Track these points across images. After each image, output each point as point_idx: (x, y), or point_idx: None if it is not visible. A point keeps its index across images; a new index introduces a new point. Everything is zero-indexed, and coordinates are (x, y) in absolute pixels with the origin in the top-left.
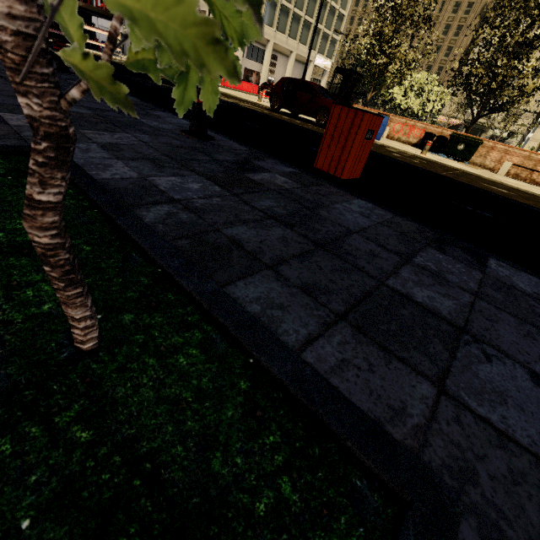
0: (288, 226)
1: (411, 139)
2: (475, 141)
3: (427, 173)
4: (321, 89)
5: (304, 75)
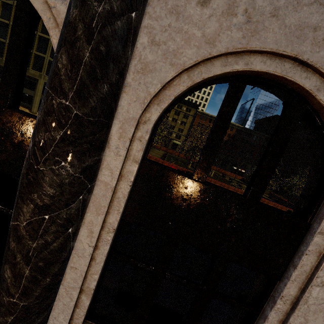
0: None
1: None
2: None
3: None
4: None
5: None
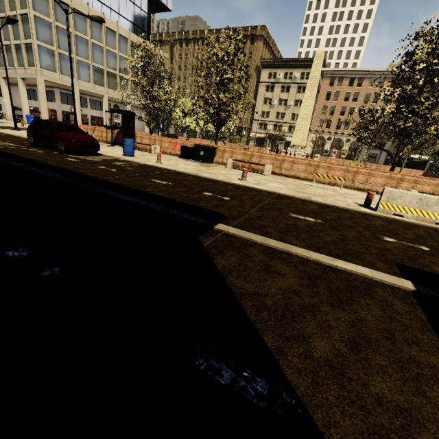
0: None
1: (177, 152)
2: (208, 148)
3: (63, 180)
4: (65, 125)
5: (75, 116)
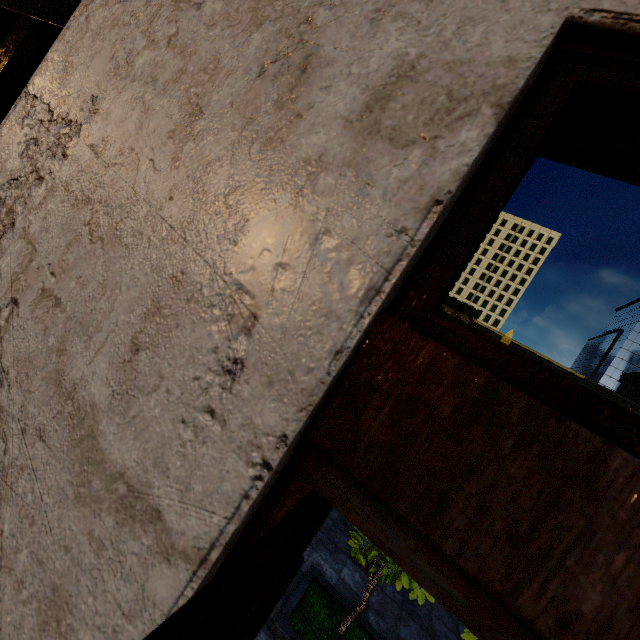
0: (411, 617)
1: None
2: None
3: None
4: None
5: None
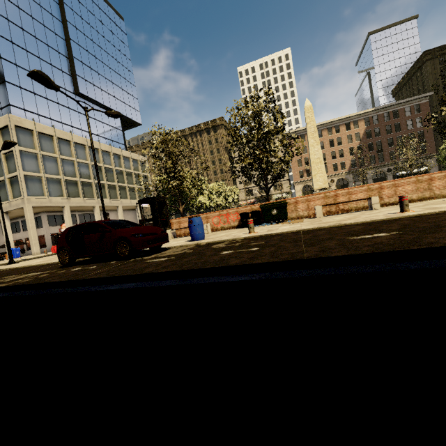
0: None
1: (232, 223)
2: (281, 203)
3: (300, 278)
4: (115, 222)
5: (105, 217)
